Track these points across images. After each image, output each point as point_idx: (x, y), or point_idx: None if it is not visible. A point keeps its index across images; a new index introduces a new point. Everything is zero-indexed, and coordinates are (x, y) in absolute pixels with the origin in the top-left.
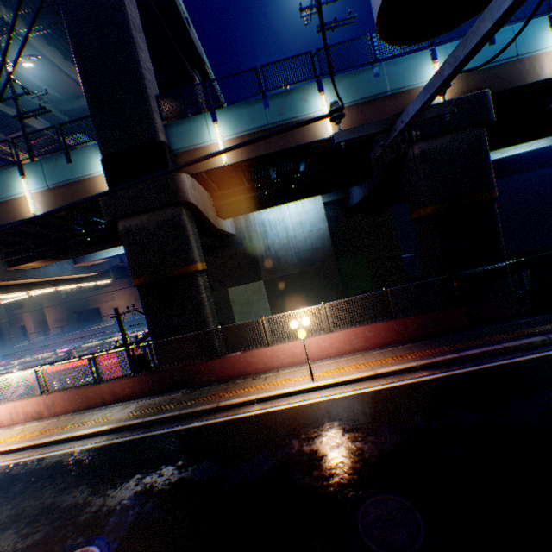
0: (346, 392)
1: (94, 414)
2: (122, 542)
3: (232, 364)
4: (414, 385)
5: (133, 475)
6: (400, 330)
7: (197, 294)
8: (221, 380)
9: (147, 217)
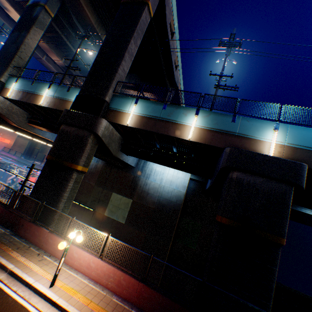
0: None
1: None
2: None
3: (40, 234)
4: None
5: None
6: (144, 297)
7: (66, 181)
8: (28, 240)
9: (74, 129)
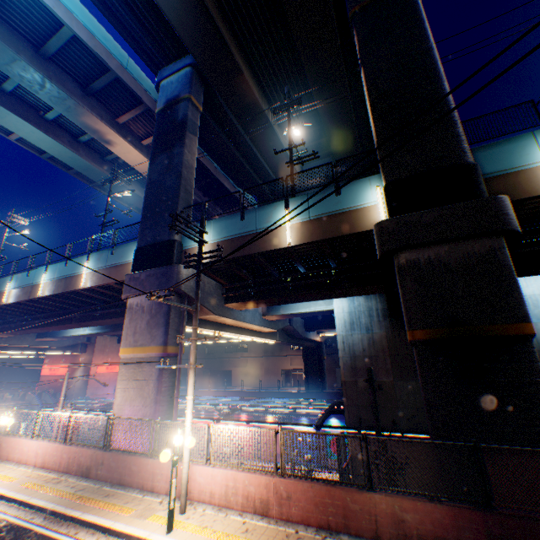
0: None
1: None
2: None
3: None
4: None
5: None
6: None
7: (533, 374)
8: None
9: (443, 249)
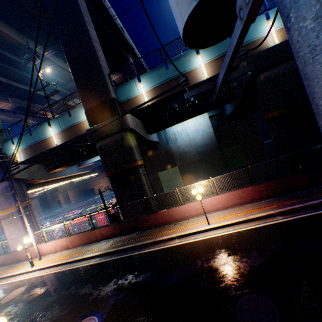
0: (229, 231)
1: (93, 246)
2: (108, 315)
3: (161, 216)
4: (273, 225)
5: (112, 279)
6: (262, 191)
7: (139, 178)
8: (156, 226)
9: (109, 139)
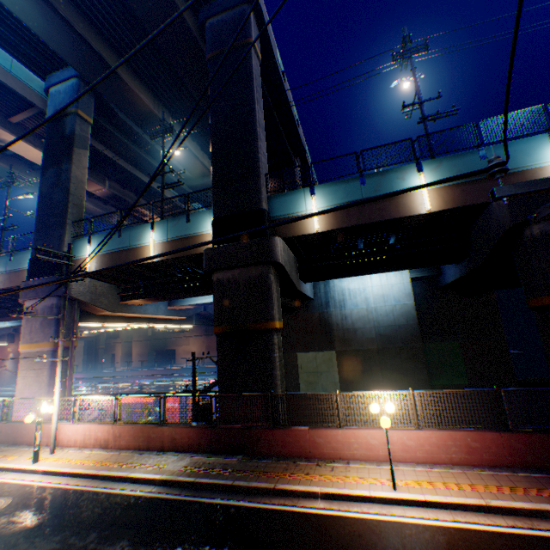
0: (442, 520)
1: (150, 457)
2: None
3: (295, 439)
4: None
5: (174, 547)
6: (520, 449)
7: (269, 352)
8: (280, 456)
9: (238, 272)
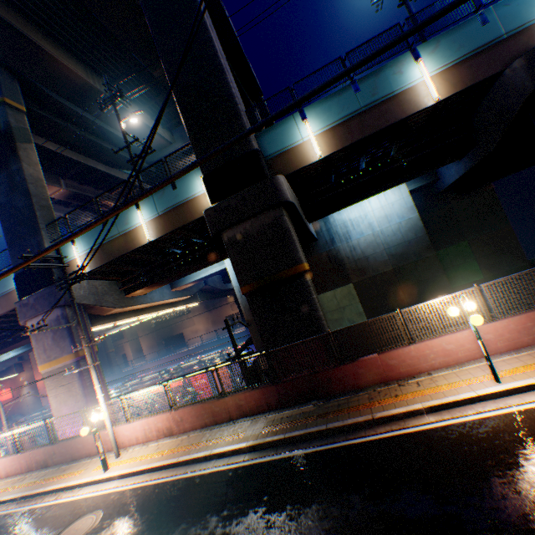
0: None
1: (223, 430)
2: None
3: (367, 369)
4: None
5: (308, 505)
6: None
7: (307, 295)
8: (355, 389)
9: (249, 224)
